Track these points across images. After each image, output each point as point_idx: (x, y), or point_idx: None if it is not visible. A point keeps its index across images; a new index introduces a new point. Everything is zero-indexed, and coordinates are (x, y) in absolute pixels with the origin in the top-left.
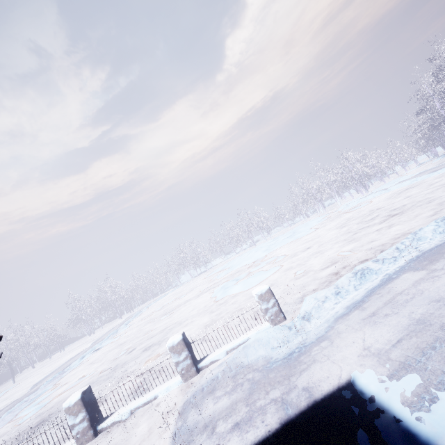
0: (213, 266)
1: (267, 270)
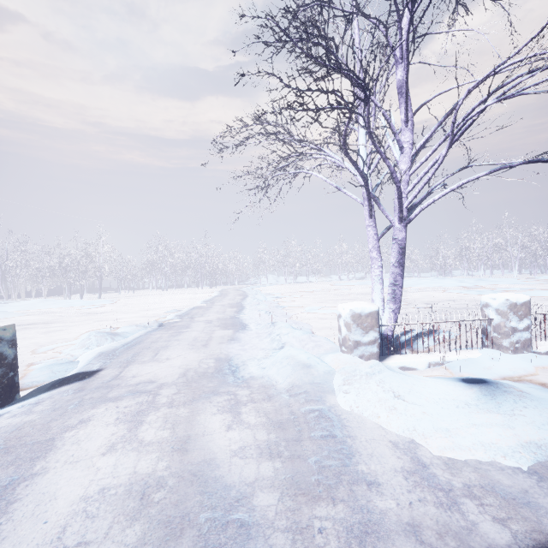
0: (309, 282)
1: None
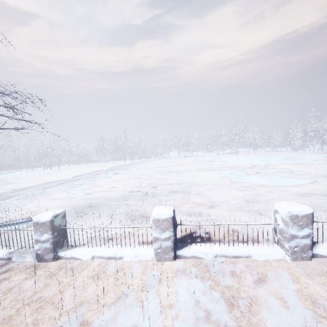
0: (196, 156)
1: (289, 177)
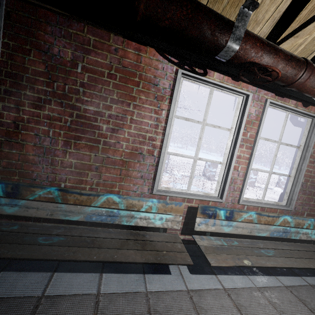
0: None
1: None
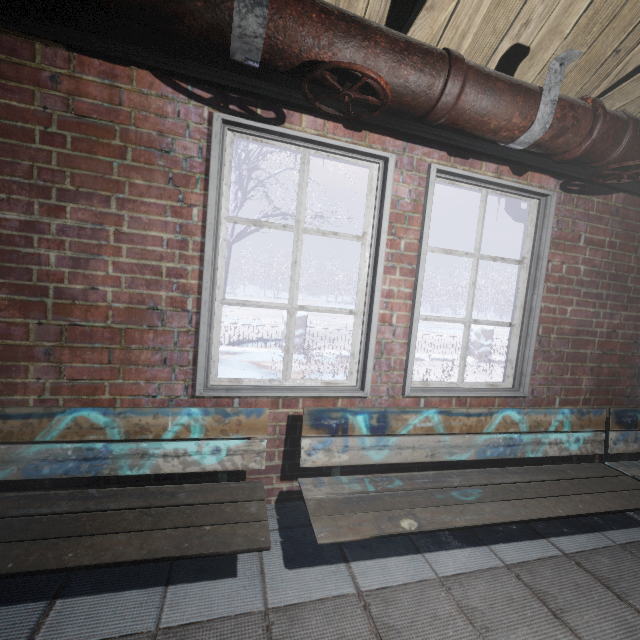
0: None
1: None
